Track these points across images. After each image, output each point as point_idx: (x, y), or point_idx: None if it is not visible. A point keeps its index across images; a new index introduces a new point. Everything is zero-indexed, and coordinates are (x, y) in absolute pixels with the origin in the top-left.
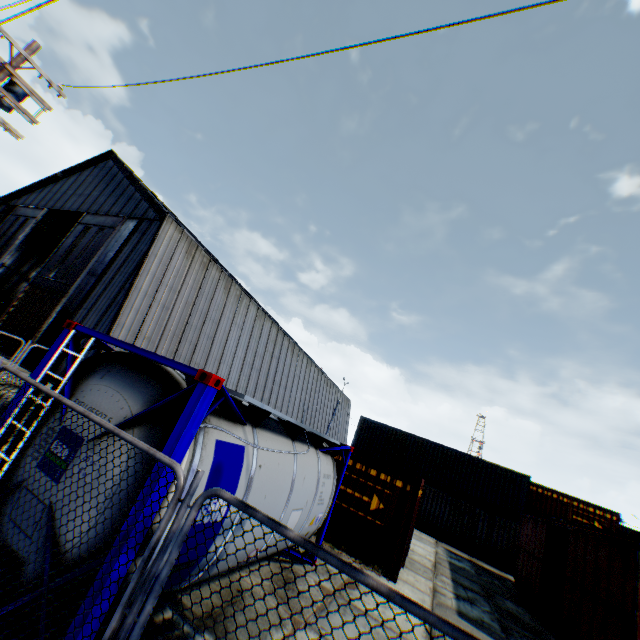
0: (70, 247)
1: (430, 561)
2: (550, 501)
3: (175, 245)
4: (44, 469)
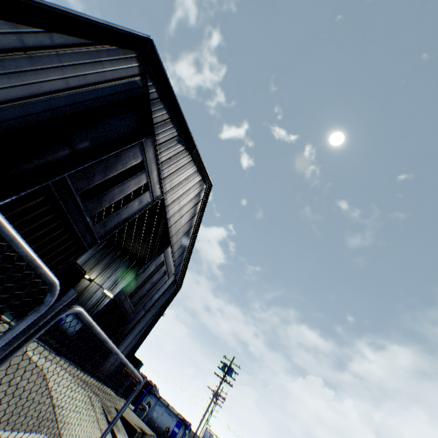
0: (149, 275)
1: None
2: None
3: None
4: None
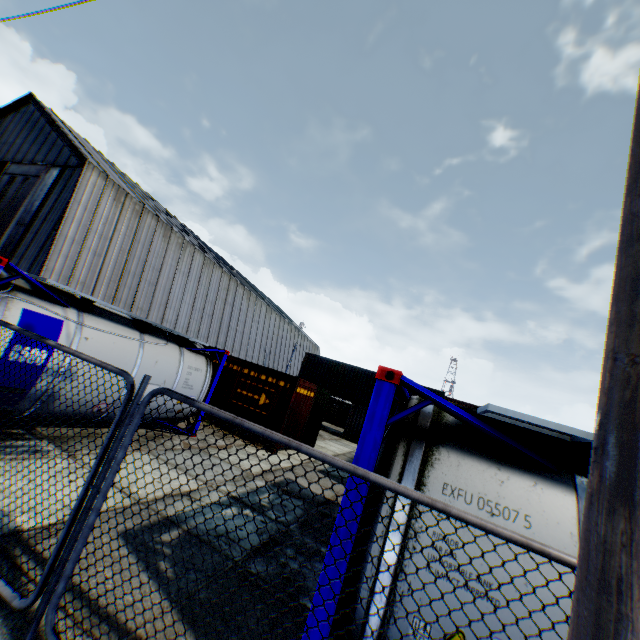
0: None
1: (334, 453)
2: None
3: (101, 192)
4: None
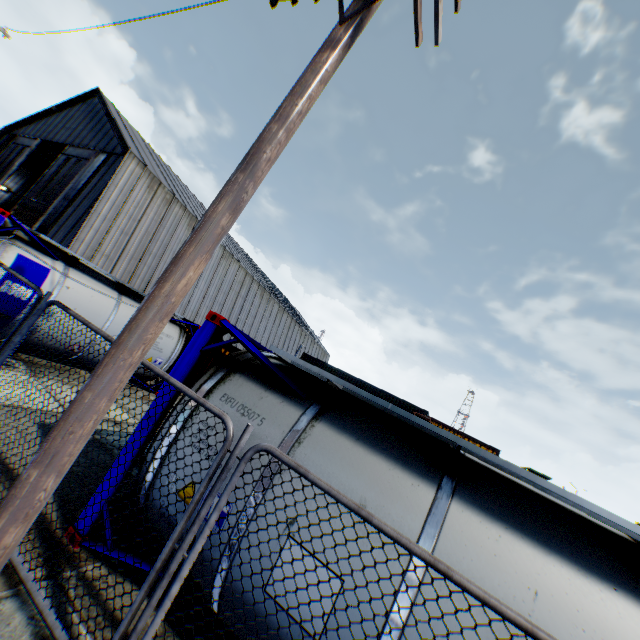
0: (53, 174)
1: None
2: None
3: (137, 179)
4: None
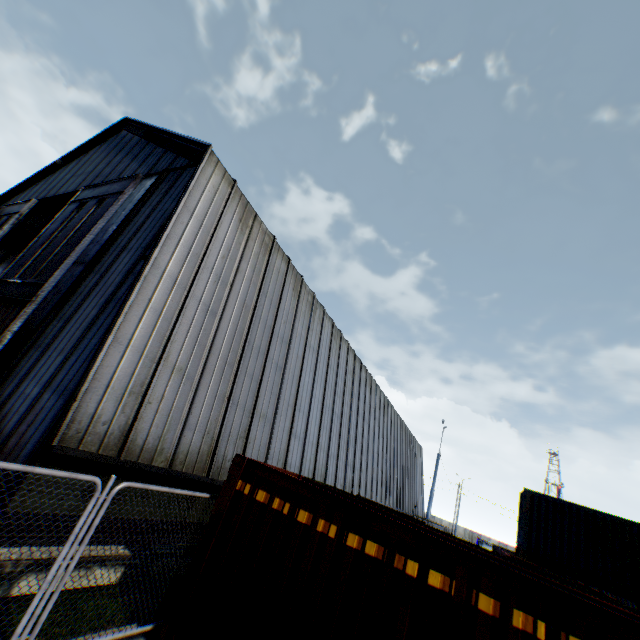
0: (54, 233)
1: None
2: None
3: (222, 204)
4: None
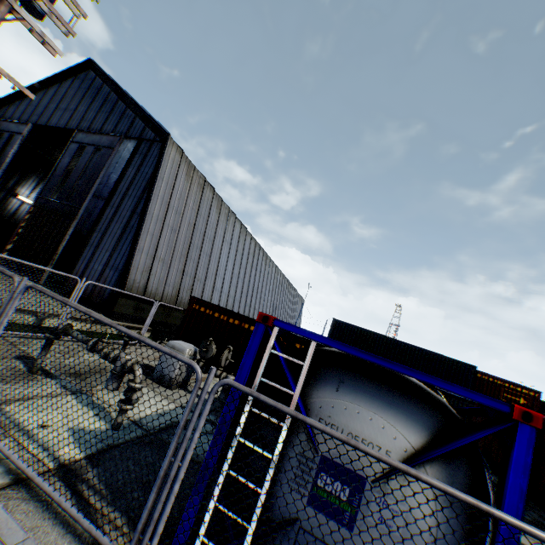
0: (67, 167)
1: None
2: (486, 383)
3: (177, 167)
4: (319, 508)
